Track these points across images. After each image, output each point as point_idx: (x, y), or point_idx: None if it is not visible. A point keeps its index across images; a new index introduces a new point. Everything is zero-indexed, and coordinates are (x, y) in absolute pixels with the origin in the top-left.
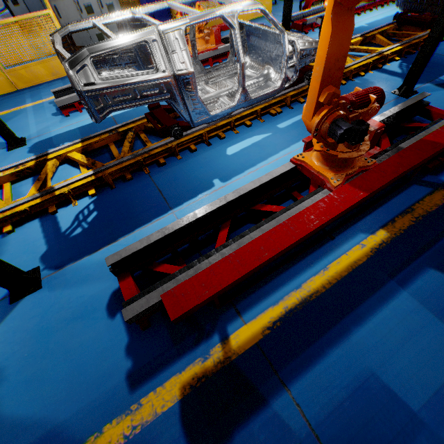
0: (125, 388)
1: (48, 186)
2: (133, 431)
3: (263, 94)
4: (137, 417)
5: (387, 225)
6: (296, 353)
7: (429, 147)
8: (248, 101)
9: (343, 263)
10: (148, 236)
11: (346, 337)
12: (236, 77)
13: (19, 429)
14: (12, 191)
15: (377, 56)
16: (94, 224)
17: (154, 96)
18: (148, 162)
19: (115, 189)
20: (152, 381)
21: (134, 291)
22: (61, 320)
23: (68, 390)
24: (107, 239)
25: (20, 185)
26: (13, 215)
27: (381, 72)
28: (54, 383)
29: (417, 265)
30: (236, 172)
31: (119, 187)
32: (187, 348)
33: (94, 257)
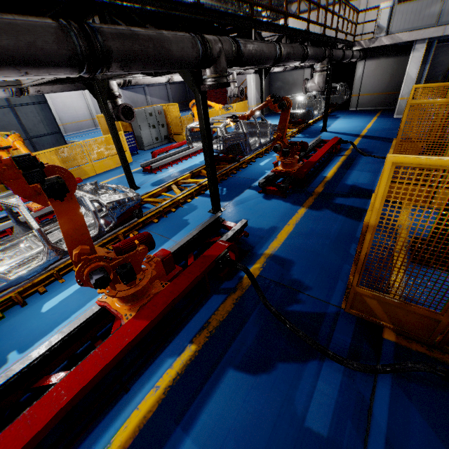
0: None
1: None
2: None
3: None
4: None
5: (185, 350)
6: None
7: (199, 268)
8: (62, 253)
9: (131, 424)
10: None
11: None
12: None
13: None
14: None
15: (198, 186)
16: None
17: None
18: None
19: None
20: None
21: None
22: None
23: None
24: None
25: None
26: None
27: (204, 196)
28: None
29: (205, 392)
30: (43, 333)
31: None
32: None
33: None
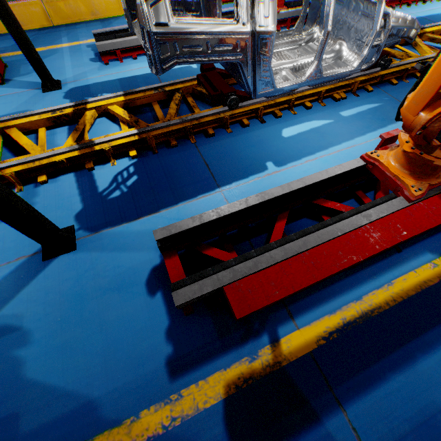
0: (164, 375)
1: (85, 138)
2: (172, 423)
3: (336, 73)
4: (177, 409)
5: None
6: (354, 371)
7: None
8: (318, 79)
9: (410, 280)
10: (201, 214)
11: (411, 364)
12: (300, 49)
13: (50, 398)
14: (45, 138)
15: None
16: (134, 189)
17: (225, 53)
18: (196, 130)
19: (157, 154)
20: (194, 372)
21: (182, 273)
22: (96, 289)
23: (103, 366)
24: (148, 208)
25: (54, 132)
26: (47, 164)
27: None
28: (88, 355)
29: None
30: (292, 158)
31: (162, 153)
32: (233, 344)
33: (133, 226)
